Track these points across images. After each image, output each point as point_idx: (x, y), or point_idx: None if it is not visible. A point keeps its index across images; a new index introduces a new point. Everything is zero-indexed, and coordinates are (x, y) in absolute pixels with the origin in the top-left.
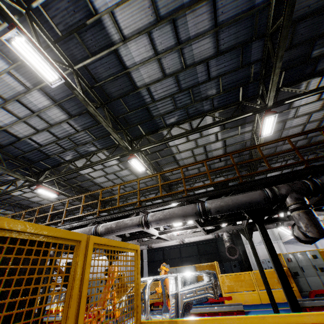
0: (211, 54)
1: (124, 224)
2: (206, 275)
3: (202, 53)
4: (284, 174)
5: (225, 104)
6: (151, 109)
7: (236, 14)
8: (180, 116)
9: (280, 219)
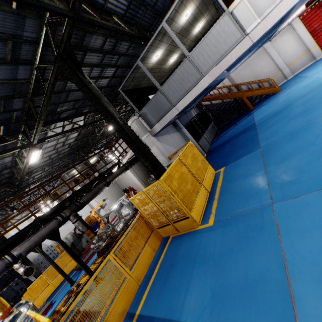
0: None
1: None
2: (24, 305)
3: None
4: (63, 201)
5: None
6: None
7: None
8: None
9: None
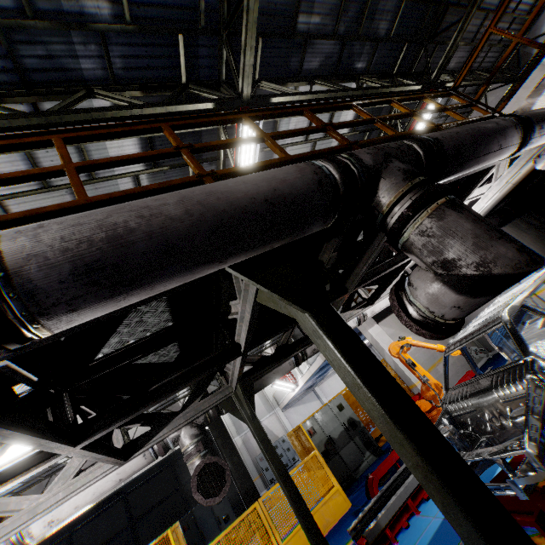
0: None
1: None
2: None
3: None
4: None
5: (145, 77)
6: None
7: None
8: None
9: (299, 344)
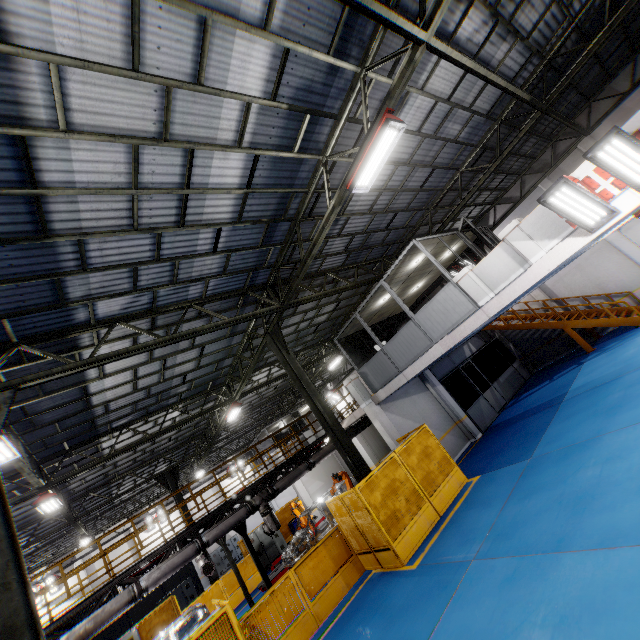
0: (191, 369)
1: (109, 612)
2: (201, 608)
3: (183, 369)
4: (256, 483)
5: (192, 394)
6: (98, 419)
7: (217, 349)
8: (136, 415)
9: None
